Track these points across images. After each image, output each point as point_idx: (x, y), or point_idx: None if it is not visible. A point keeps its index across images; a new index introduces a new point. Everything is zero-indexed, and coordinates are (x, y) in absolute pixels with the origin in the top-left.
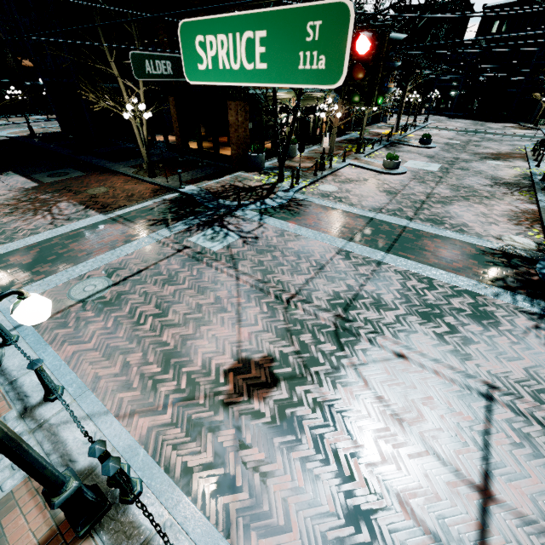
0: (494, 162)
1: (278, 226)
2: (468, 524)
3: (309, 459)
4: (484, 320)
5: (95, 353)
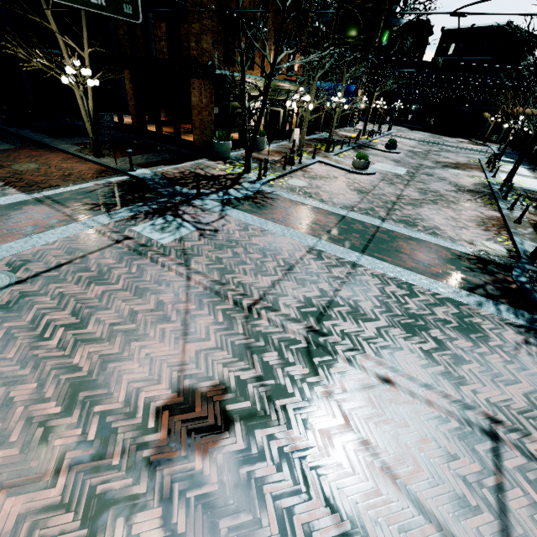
0: (454, 170)
1: (241, 219)
2: None
3: None
4: (472, 334)
5: None
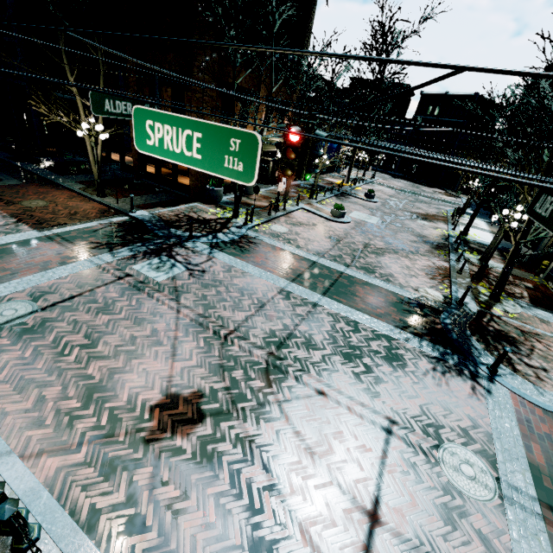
0: (422, 221)
1: (226, 262)
2: (356, 547)
3: (223, 494)
4: (394, 362)
5: (5, 386)
